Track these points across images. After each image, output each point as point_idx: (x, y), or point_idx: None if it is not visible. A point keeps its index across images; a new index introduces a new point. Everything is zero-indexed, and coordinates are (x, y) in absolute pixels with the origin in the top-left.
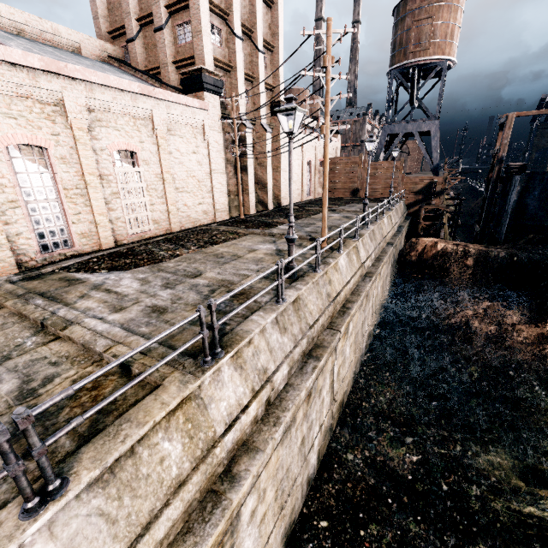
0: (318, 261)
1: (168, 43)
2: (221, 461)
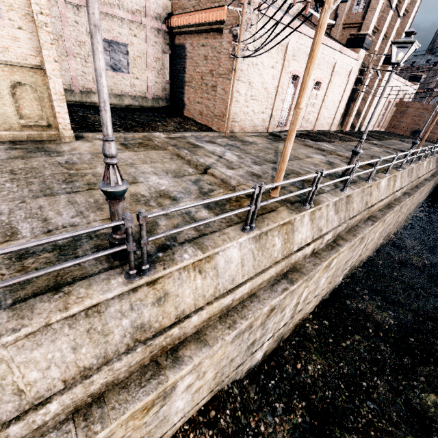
0: (422, 157)
1: (345, 11)
2: (388, 201)
